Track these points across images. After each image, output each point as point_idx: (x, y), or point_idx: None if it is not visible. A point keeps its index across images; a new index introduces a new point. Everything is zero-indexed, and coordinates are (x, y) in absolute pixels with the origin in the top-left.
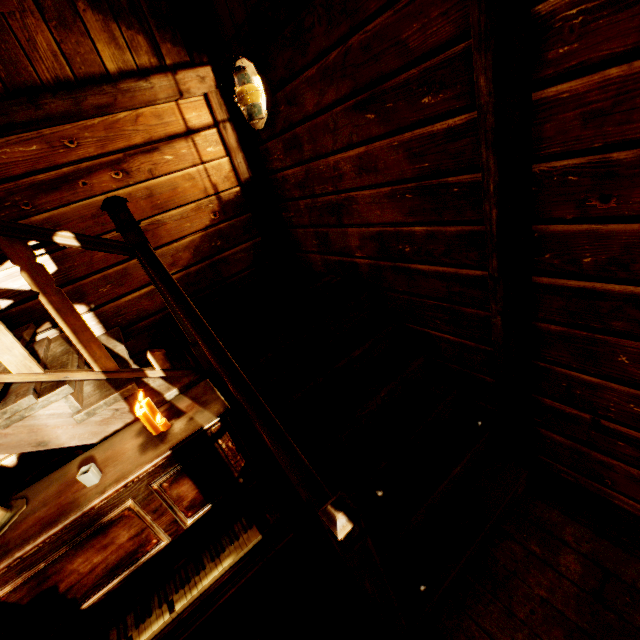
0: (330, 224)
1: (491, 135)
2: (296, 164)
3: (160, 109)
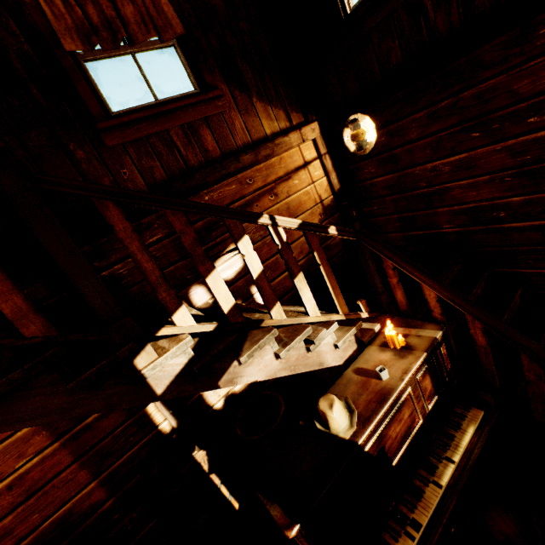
0: (418, 209)
1: None
2: (388, 173)
3: (291, 152)
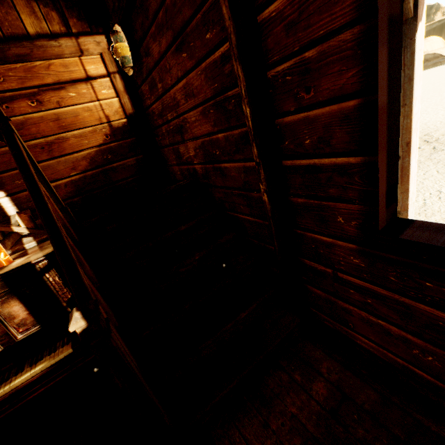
0: (179, 141)
1: (236, 50)
2: (156, 99)
3: (67, 61)
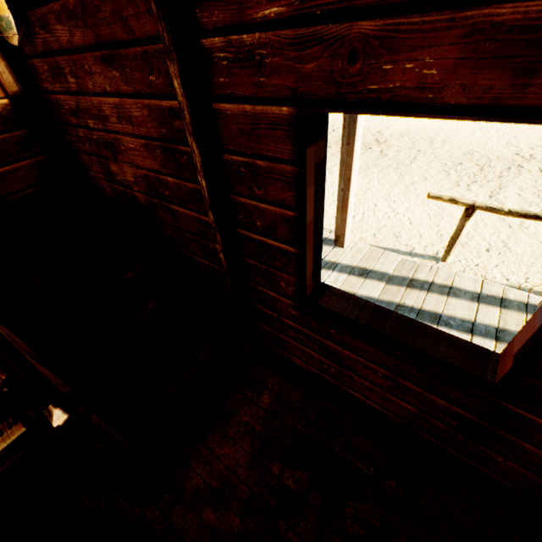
0: (108, 157)
1: (190, 127)
2: (66, 92)
3: None
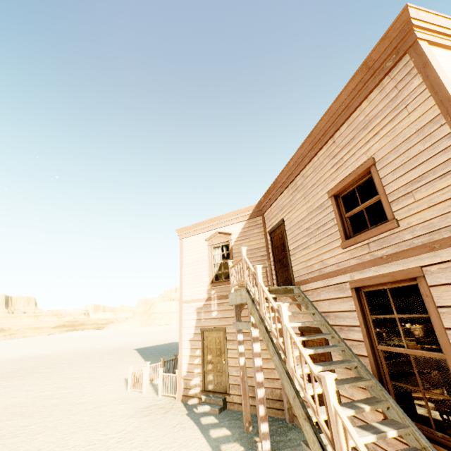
0: None
1: None
2: None
3: None
